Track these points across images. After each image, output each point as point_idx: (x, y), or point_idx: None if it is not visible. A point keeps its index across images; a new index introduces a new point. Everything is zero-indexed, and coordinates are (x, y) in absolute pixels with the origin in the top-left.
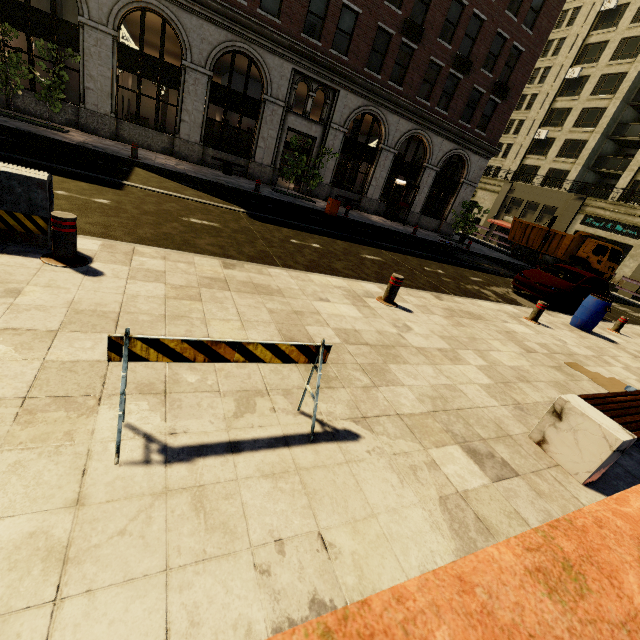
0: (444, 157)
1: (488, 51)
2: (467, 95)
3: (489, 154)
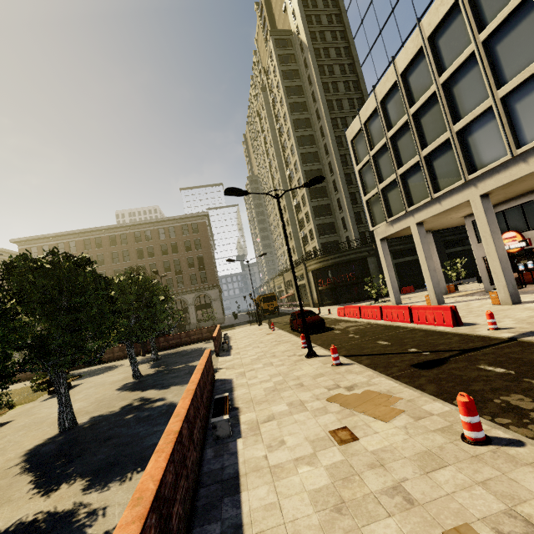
0: (194, 299)
1: (188, 263)
2: (189, 278)
3: (215, 287)
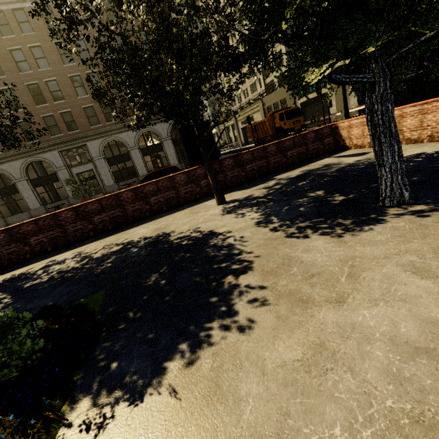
0: (168, 130)
1: None
2: None
3: None
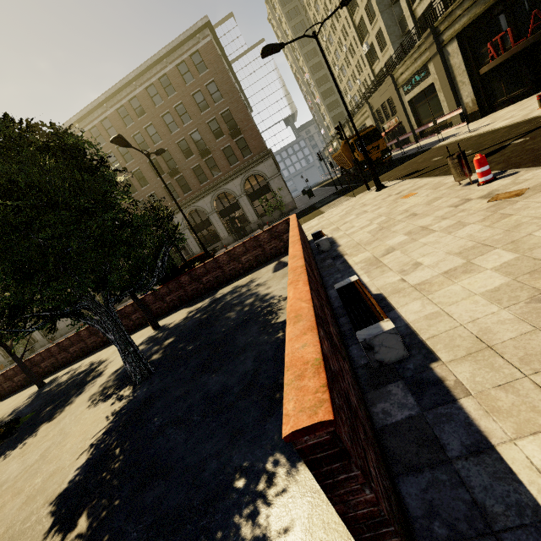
0: (242, 186)
1: (212, 133)
2: (222, 156)
3: (266, 156)
